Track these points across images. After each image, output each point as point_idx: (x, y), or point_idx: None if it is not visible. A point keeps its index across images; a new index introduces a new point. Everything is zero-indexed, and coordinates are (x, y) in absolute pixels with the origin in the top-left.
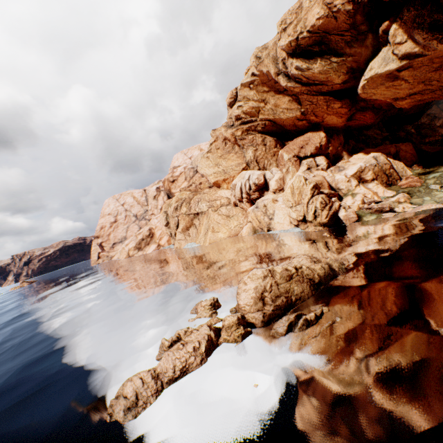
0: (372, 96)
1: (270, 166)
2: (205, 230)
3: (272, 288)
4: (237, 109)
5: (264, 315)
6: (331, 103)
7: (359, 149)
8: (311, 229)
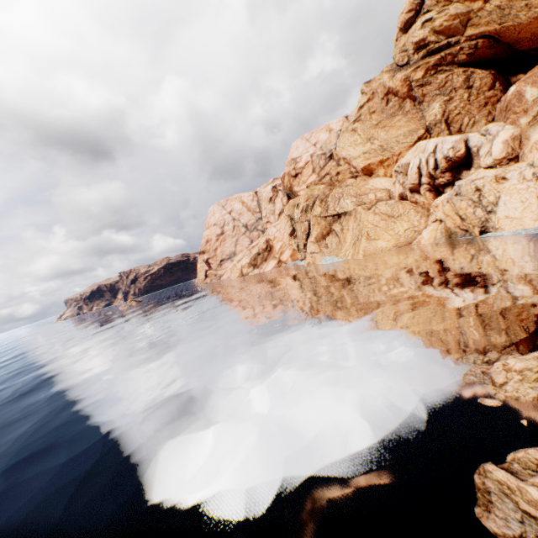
0: None
1: (472, 127)
2: (353, 237)
3: None
4: (422, 27)
5: None
6: None
7: None
8: None
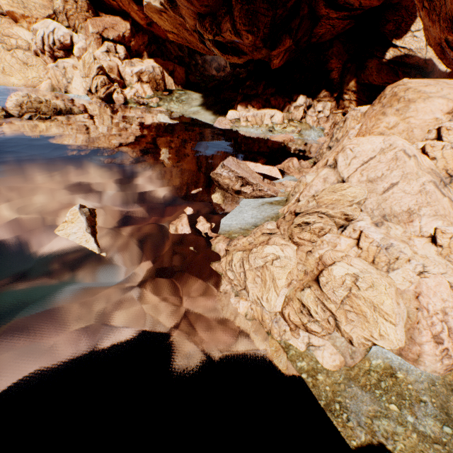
0: (152, 18)
1: (82, 30)
2: None
3: (28, 103)
4: None
5: (20, 112)
6: (131, 2)
7: (157, 56)
8: (95, 100)
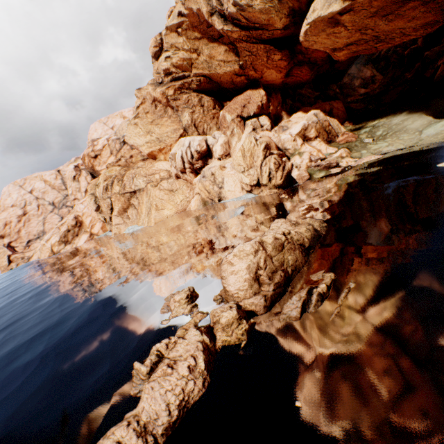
0: (313, 45)
1: (210, 131)
2: (147, 209)
3: (266, 263)
4: (165, 60)
5: (266, 298)
6: (271, 54)
7: (297, 108)
8: (267, 193)
